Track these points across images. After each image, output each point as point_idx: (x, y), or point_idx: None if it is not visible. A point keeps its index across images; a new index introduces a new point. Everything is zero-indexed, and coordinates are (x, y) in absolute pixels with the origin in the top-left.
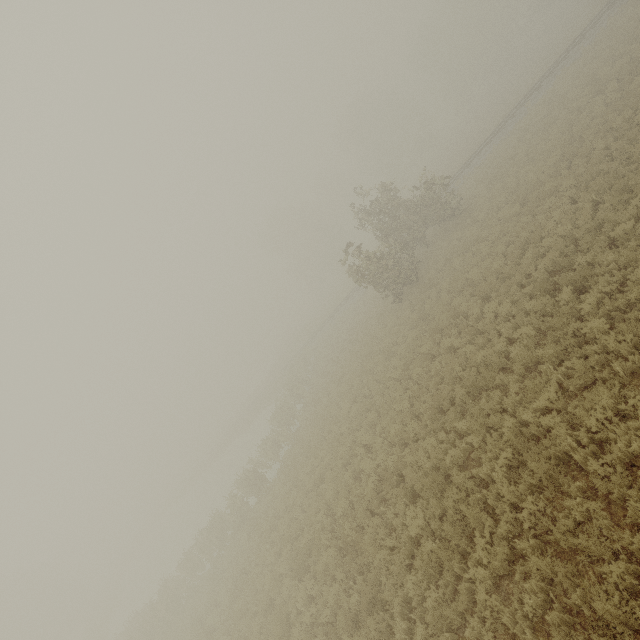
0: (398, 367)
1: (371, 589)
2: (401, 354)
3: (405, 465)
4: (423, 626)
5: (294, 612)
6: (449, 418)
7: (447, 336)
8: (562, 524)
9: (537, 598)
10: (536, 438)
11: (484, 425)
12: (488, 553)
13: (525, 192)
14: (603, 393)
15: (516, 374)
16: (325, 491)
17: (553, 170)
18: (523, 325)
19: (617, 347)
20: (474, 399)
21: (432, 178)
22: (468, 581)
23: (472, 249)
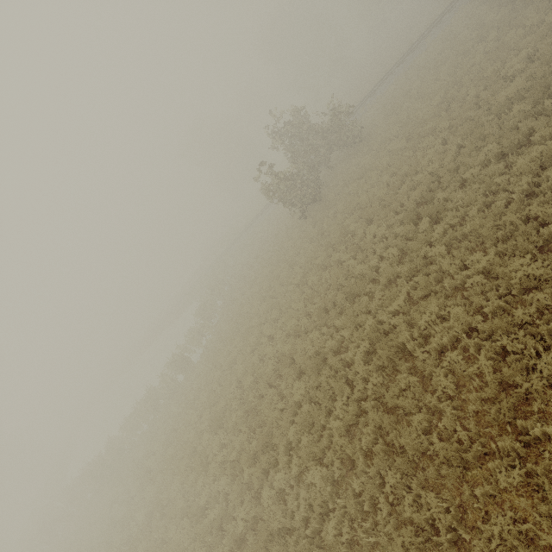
0: (298, 274)
1: (266, 437)
2: (302, 263)
3: (296, 351)
4: (297, 458)
5: (211, 455)
6: (330, 317)
7: (337, 251)
8: (392, 391)
9: (370, 437)
10: (387, 332)
11: (354, 322)
12: (344, 411)
13: (412, 128)
14: (433, 302)
15: (381, 285)
16: (237, 370)
17: (435, 110)
18: (392, 246)
19: (449, 268)
20: (350, 302)
21: (339, 105)
22: (330, 429)
23: (365, 176)
